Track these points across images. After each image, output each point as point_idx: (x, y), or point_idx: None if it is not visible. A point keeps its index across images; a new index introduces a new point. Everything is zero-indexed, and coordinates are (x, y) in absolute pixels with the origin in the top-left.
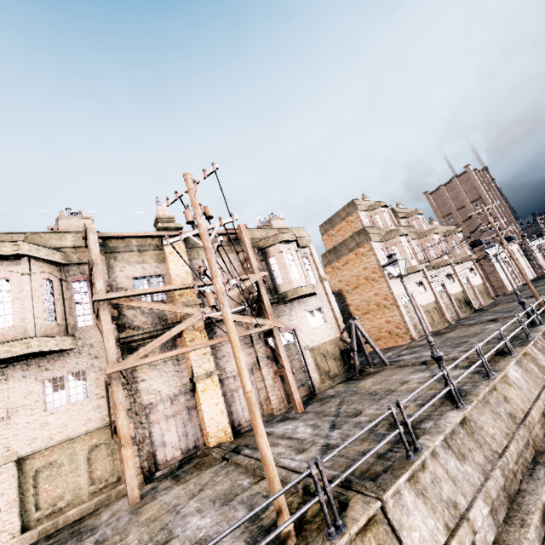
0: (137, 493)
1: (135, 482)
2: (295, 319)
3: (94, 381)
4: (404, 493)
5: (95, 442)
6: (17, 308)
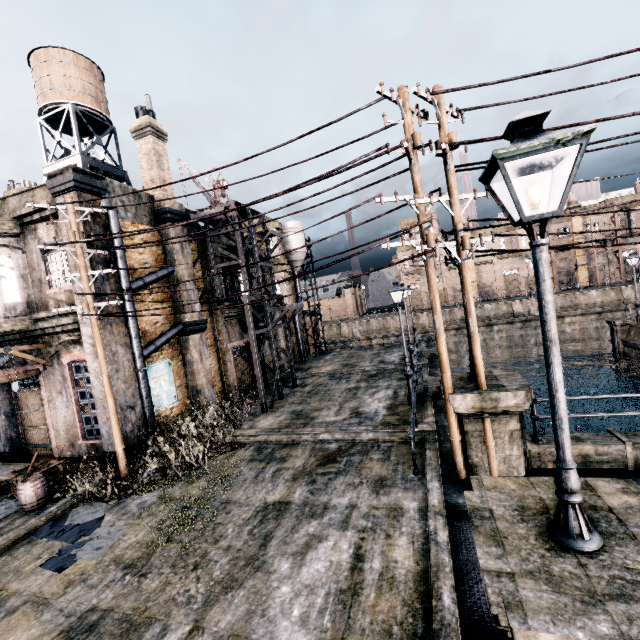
0: (557, 290)
1: (557, 287)
2: (638, 245)
3: None
4: (628, 288)
5: None
6: (526, 242)
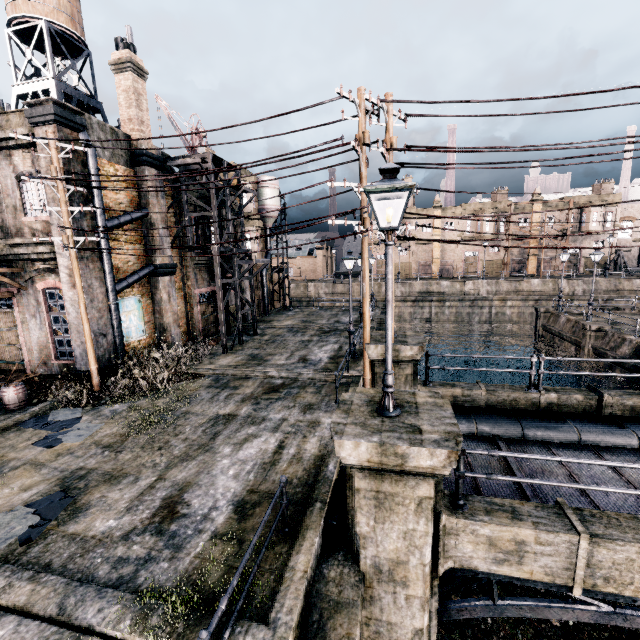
0: (508, 275)
1: (508, 273)
2: (583, 243)
3: (501, 248)
4: (564, 281)
5: (498, 263)
6: (490, 227)
